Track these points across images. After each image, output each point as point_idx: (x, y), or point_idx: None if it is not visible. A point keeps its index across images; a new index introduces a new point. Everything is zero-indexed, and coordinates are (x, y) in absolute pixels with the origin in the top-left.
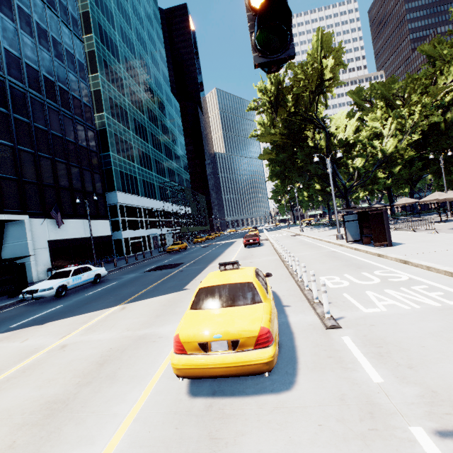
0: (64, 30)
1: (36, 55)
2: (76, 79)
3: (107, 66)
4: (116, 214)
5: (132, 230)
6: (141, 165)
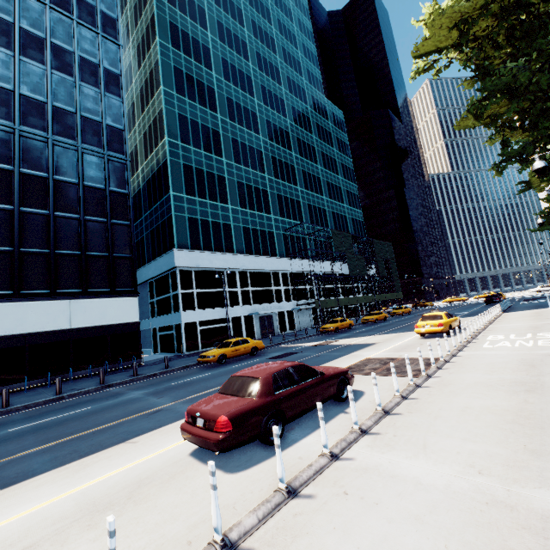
0: (83, 34)
1: (13, 71)
2: (98, 95)
3: (183, 76)
4: (176, 284)
5: (206, 309)
6: (242, 205)
